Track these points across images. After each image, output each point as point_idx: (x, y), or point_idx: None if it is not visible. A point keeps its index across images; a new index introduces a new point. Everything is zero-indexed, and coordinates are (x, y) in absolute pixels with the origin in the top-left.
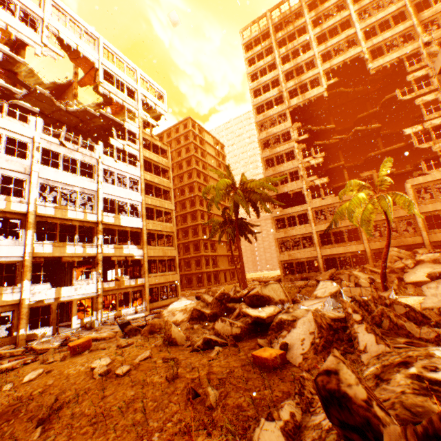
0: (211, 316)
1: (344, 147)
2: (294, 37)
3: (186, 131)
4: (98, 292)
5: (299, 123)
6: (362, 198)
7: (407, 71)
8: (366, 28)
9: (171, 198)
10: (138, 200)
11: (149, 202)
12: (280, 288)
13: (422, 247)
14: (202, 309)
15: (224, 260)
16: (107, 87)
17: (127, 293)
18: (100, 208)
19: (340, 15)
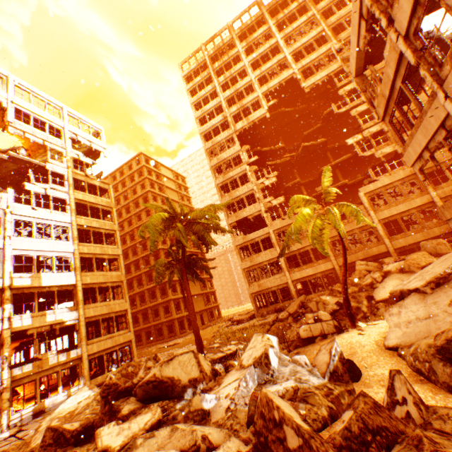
0: (81, 433)
1: (298, 165)
2: (231, 66)
3: (139, 167)
4: (3, 385)
5: (247, 146)
6: (308, 213)
7: (337, 86)
8: (294, 52)
9: (117, 242)
10: (68, 251)
11: (86, 250)
12: (193, 359)
13: (388, 255)
14: (67, 423)
15: (199, 299)
16: (19, 126)
17: (75, 366)
18: (7, 269)
19: (268, 43)
